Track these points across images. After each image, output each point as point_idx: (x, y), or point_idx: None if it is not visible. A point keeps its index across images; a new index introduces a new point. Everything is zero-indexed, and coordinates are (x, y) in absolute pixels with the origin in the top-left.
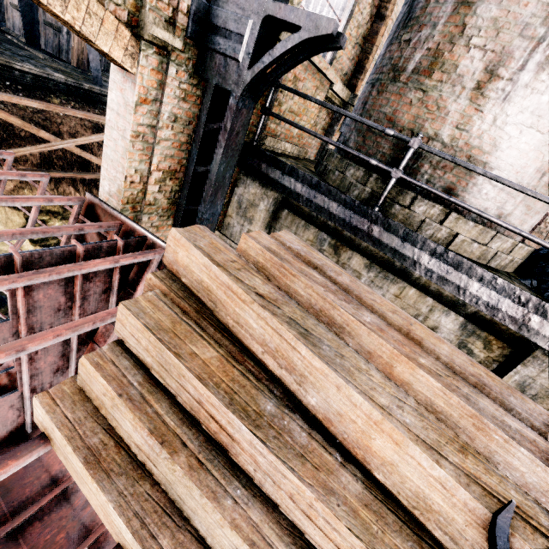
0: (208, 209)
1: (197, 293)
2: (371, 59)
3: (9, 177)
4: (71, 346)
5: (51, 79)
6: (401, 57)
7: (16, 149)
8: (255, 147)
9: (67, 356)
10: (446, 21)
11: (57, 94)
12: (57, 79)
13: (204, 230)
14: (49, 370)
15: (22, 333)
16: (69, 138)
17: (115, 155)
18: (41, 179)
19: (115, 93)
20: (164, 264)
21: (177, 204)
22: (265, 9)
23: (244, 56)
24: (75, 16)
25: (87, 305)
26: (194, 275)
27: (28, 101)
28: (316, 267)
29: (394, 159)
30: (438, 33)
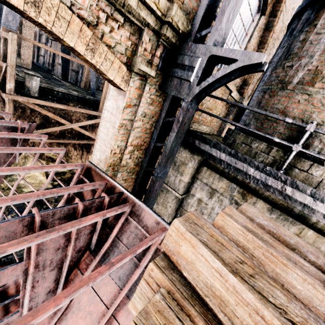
0: (161, 170)
1: (203, 296)
2: (252, 78)
3: (42, 151)
4: (62, 273)
5: (71, 94)
6: (287, 75)
7: (48, 129)
8: (189, 130)
9: (58, 280)
10: (321, 53)
11: (73, 101)
12: (73, 94)
13: (198, 217)
14: (44, 292)
15: (30, 270)
16: (75, 122)
17: (106, 137)
18: (60, 152)
19: (111, 101)
20: (134, 213)
21: (140, 166)
22: (210, 51)
23: (194, 78)
24: (97, 61)
25: (77, 243)
26: (200, 275)
27: (58, 105)
28: (294, 248)
29: (288, 137)
30: (316, 61)
